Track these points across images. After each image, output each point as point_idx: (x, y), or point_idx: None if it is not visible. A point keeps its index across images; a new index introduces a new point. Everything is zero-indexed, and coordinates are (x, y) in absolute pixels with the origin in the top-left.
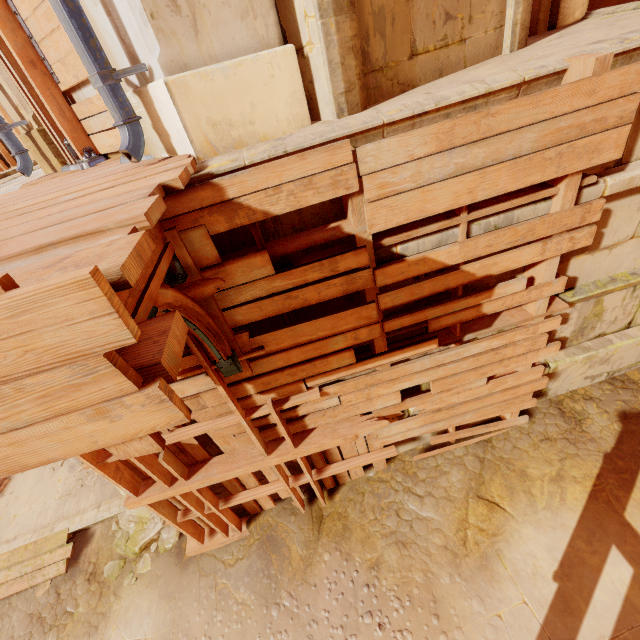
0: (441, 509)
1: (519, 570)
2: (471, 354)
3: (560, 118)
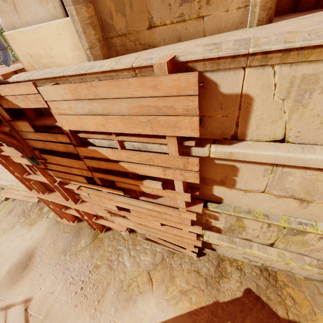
0: (133, 266)
1: (136, 313)
2: (145, 207)
3: (139, 99)
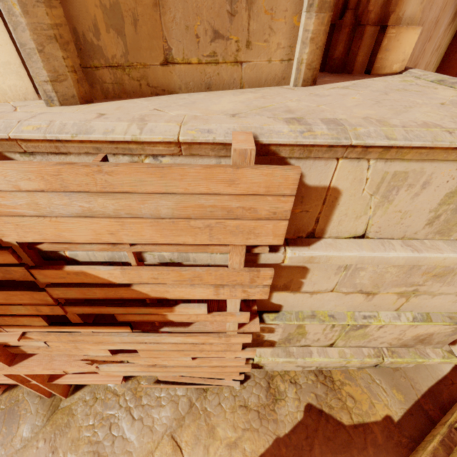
0: (142, 435)
1: None
2: (169, 341)
3: (198, 196)
